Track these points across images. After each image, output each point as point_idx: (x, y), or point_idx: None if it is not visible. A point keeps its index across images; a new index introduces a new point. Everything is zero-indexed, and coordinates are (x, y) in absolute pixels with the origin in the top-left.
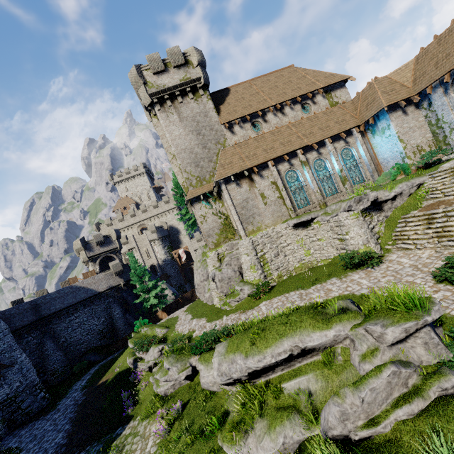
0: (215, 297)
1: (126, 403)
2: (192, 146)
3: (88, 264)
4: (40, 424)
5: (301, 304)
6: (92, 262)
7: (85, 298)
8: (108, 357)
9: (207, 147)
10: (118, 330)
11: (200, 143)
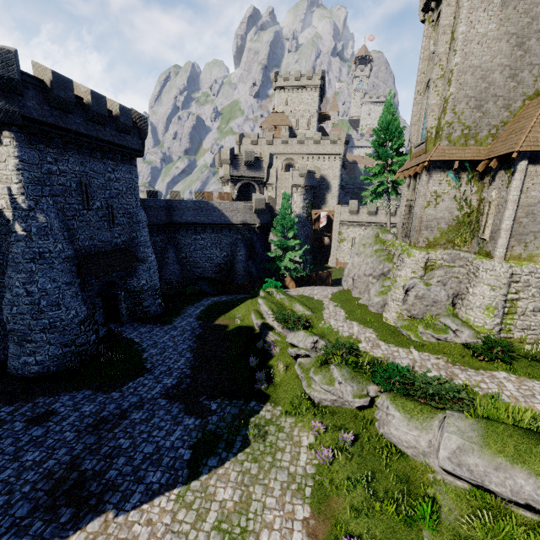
0: (392, 310)
1: (258, 374)
2: (492, 66)
3: (227, 183)
4: (158, 332)
5: None
6: (232, 183)
7: (217, 222)
8: (220, 296)
9: (517, 78)
10: (235, 272)
11: (510, 65)
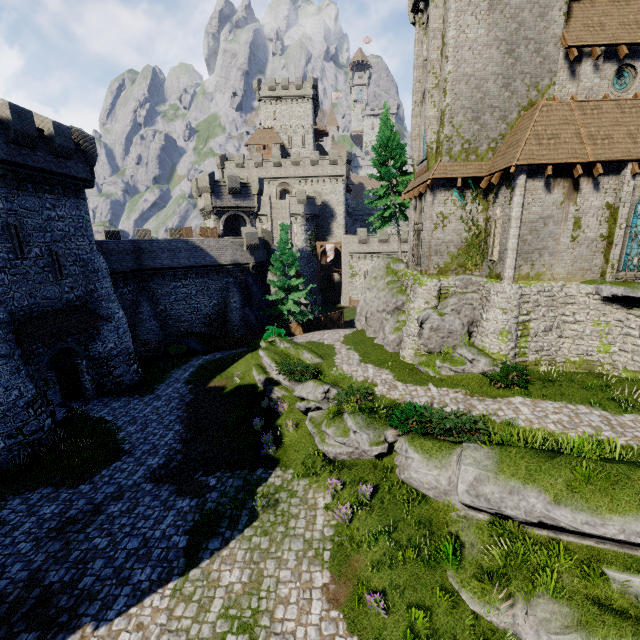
0: (409, 347)
1: (264, 438)
2: (486, 75)
3: (209, 216)
4: (137, 405)
5: (620, 441)
6: (216, 216)
7: (201, 264)
8: (214, 353)
9: (511, 88)
10: (230, 323)
11: (502, 74)
